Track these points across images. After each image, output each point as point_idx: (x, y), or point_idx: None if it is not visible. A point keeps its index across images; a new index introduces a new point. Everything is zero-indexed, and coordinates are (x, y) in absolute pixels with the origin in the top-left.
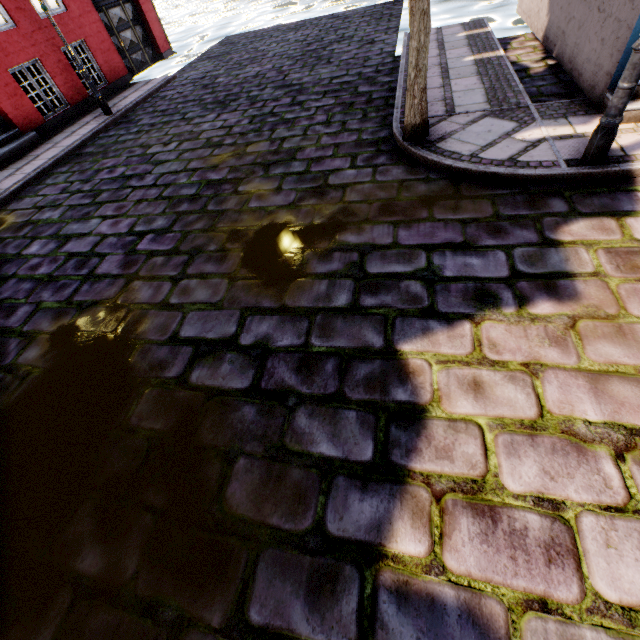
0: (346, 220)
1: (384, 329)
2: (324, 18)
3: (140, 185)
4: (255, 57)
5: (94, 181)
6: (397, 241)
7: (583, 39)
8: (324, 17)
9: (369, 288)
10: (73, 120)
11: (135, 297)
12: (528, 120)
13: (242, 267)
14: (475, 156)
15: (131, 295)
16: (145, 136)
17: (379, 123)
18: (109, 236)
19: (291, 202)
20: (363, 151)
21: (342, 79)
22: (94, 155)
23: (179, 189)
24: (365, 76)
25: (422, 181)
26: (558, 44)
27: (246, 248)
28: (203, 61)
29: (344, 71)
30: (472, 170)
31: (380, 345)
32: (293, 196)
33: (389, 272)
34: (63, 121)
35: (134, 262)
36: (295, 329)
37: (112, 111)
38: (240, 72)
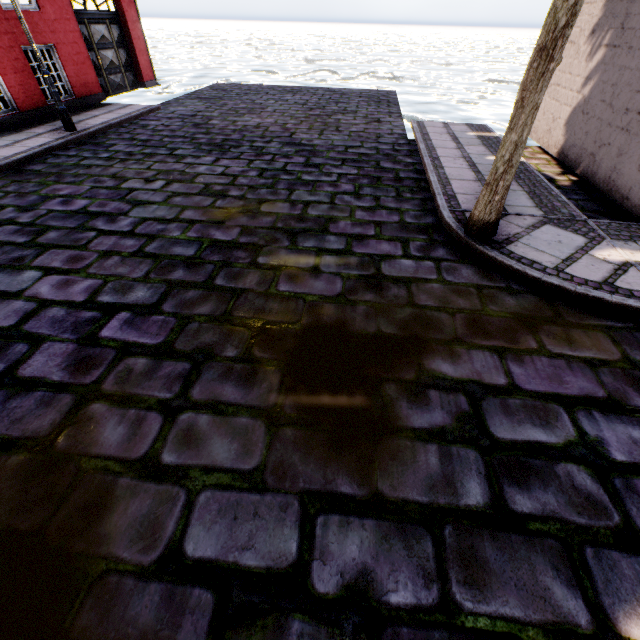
0: (427, 335)
1: (575, 575)
2: (320, 89)
3: (110, 229)
4: (253, 108)
5: (38, 211)
6: (514, 382)
7: (628, 166)
8: (320, 88)
9: (510, 471)
10: (19, 127)
11: (91, 440)
12: (595, 236)
13: (286, 398)
14: (562, 271)
15: (83, 434)
16: (119, 165)
17: (419, 206)
18: (52, 304)
19: (339, 293)
20: (413, 237)
21: (358, 150)
22: (43, 175)
23: (170, 245)
24: (383, 152)
25: (505, 291)
26: (584, 163)
27: (286, 361)
28: (192, 99)
29: (358, 142)
30: (568, 289)
31: (586, 620)
32: (339, 284)
33: (528, 441)
34: (5, 126)
35: (93, 361)
36: (413, 558)
37: (76, 127)
38: (238, 119)
